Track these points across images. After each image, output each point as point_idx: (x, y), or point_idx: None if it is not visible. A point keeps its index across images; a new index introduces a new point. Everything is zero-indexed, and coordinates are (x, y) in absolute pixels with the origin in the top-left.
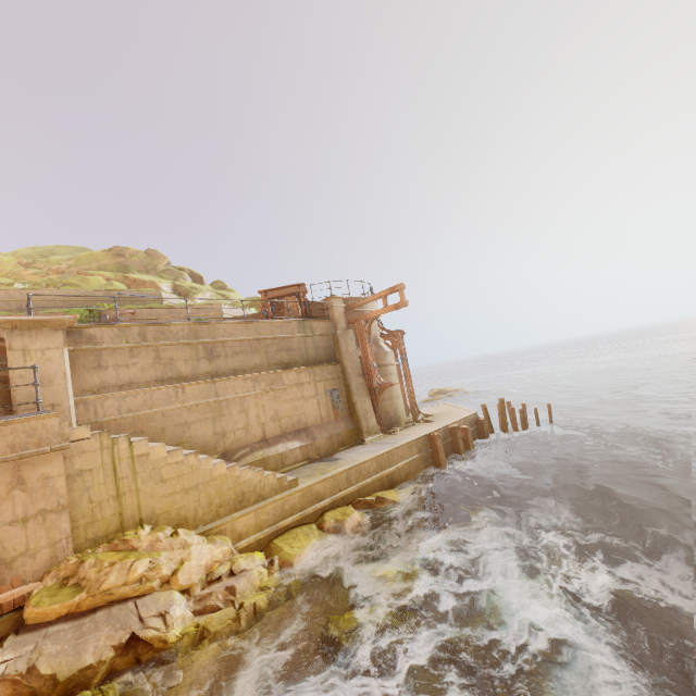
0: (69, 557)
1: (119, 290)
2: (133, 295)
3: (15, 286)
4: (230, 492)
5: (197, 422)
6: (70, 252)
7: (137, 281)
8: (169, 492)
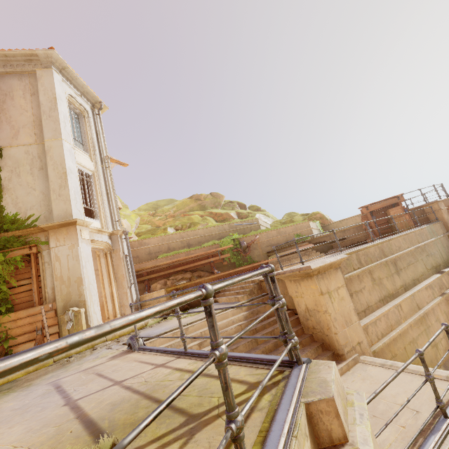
0: None
1: (235, 222)
2: (243, 224)
3: (168, 229)
4: None
5: (418, 337)
6: (166, 203)
7: (217, 214)
8: None
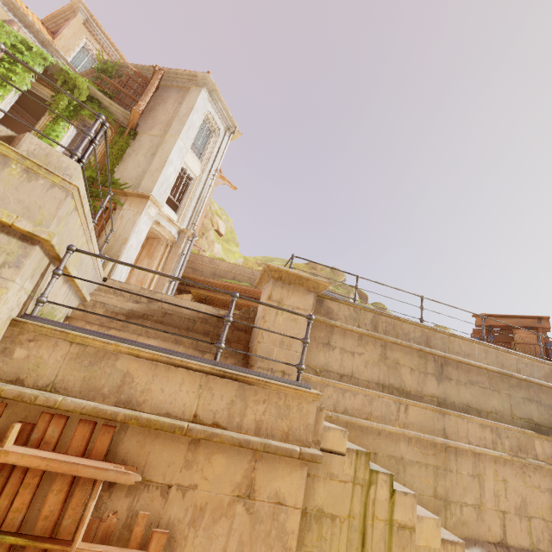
0: None
1: None
2: (328, 293)
3: None
4: None
5: (414, 464)
6: (282, 262)
7: None
8: None
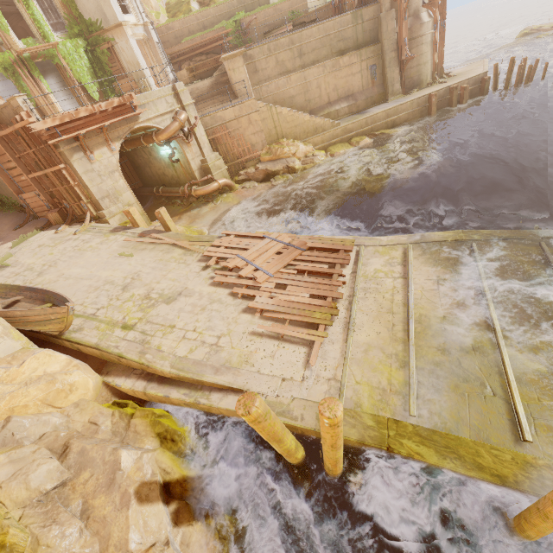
0: (266, 146)
1: None
2: None
3: (191, 4)
4: (311, 127)
5: (297, 95)
6: None
7: None
8: (290, 127)
